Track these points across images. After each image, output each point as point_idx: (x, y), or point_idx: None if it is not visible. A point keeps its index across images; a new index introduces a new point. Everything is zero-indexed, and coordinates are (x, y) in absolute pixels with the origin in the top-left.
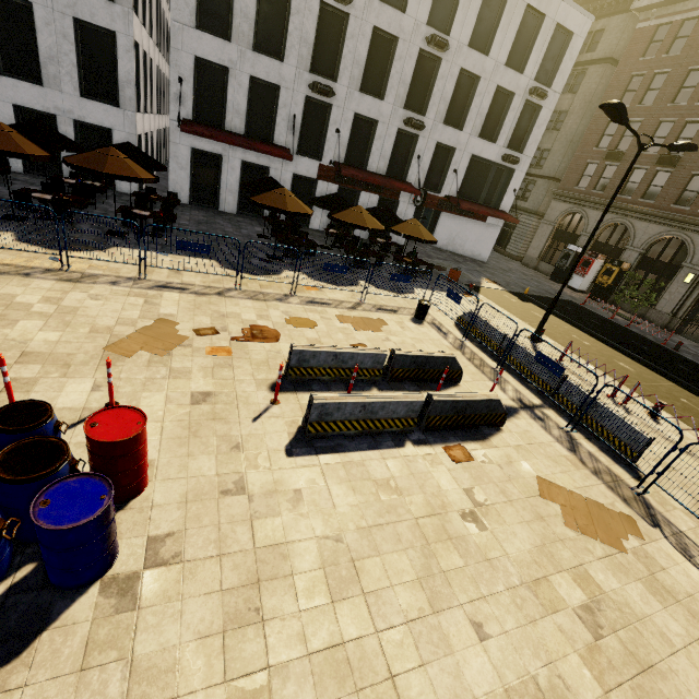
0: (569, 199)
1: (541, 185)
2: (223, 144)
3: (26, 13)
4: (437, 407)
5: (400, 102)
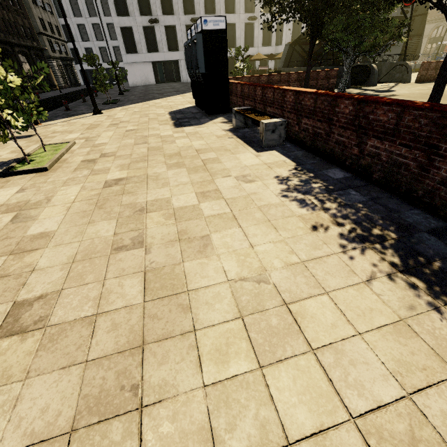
0: (435, 21)
1: (417, 20)
2: (299, 47)
3: (251, 26)
4: (417, 66)
5: None
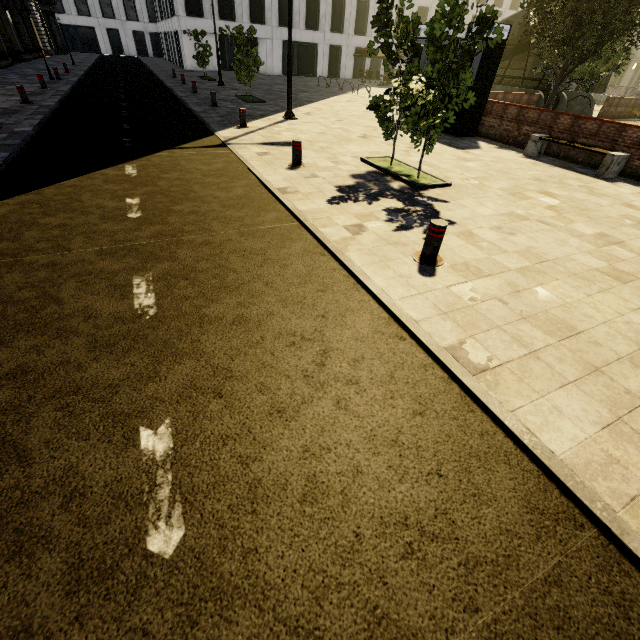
0: None
1: None
2: None
3: (365, 5)
4: None
5: (491, 3)
